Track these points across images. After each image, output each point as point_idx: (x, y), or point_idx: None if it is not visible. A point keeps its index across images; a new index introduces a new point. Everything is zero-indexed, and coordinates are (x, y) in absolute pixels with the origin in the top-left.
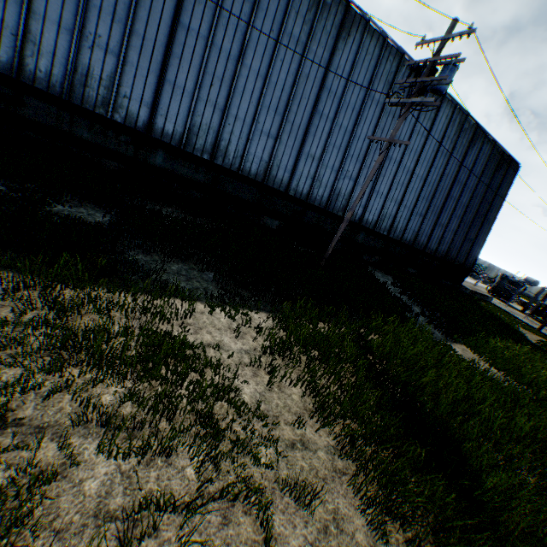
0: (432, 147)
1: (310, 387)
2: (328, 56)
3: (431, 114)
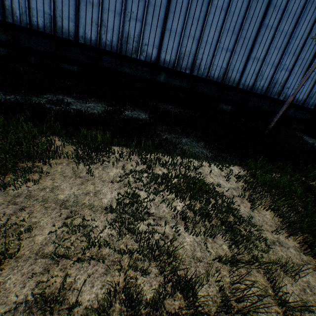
0: None
1: (277, 212)
2: None
3: None
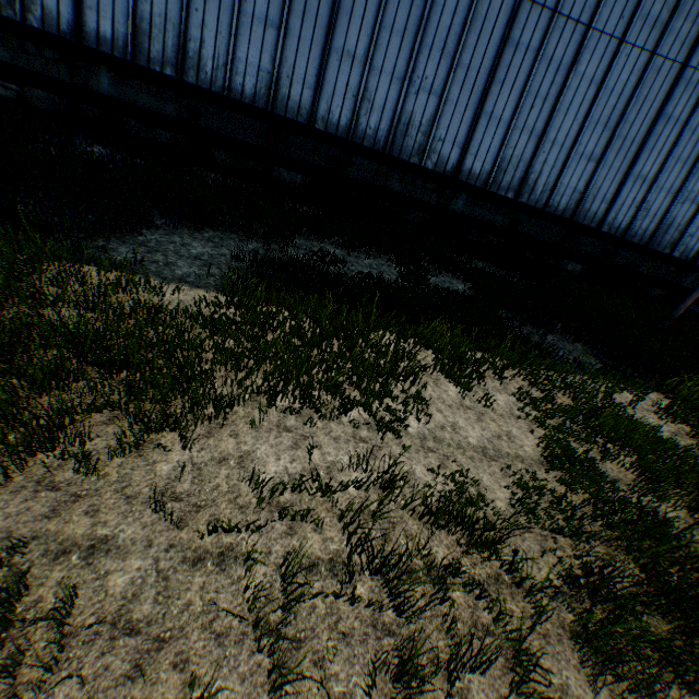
0: None
1: None
2: (695, 33)
3: None
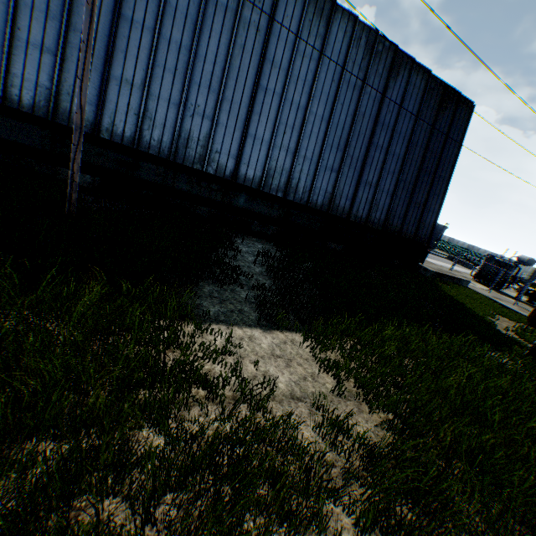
0: (332, 75)
1: None
2: None
3: (319, 28)
